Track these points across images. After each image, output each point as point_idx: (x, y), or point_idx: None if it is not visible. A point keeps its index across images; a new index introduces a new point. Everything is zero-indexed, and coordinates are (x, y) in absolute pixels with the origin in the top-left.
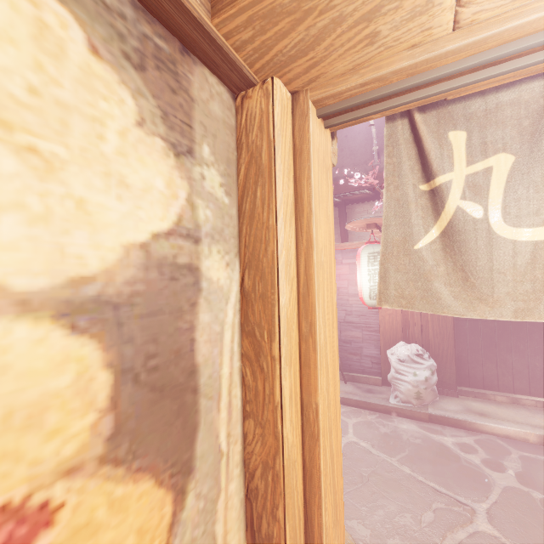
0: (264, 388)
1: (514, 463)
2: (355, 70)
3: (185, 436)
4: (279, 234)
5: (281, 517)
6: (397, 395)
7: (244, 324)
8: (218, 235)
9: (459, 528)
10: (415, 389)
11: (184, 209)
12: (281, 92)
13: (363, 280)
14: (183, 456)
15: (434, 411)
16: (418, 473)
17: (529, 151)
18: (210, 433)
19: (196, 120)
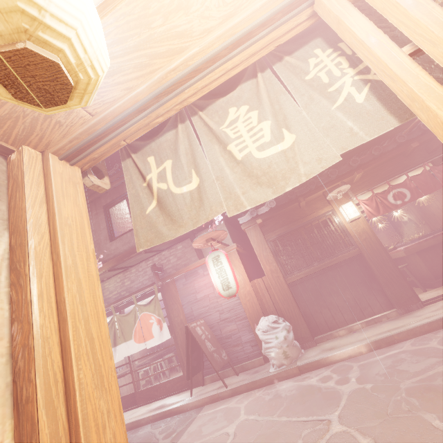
0: (22, 296)
1: (355, 372)
2: (64, 137)
3: None
4: (27, 210)
5: (34, 376)
6: (273, 363)
7: (11, 265)
8: None
9: (320, 440)
10: (281, 350)
11: None
12: (30, 151)
13: (215, 278)
14: None
15: (301, 362)
16: (292, 415)
17: (175, 156)
18: None
19: None
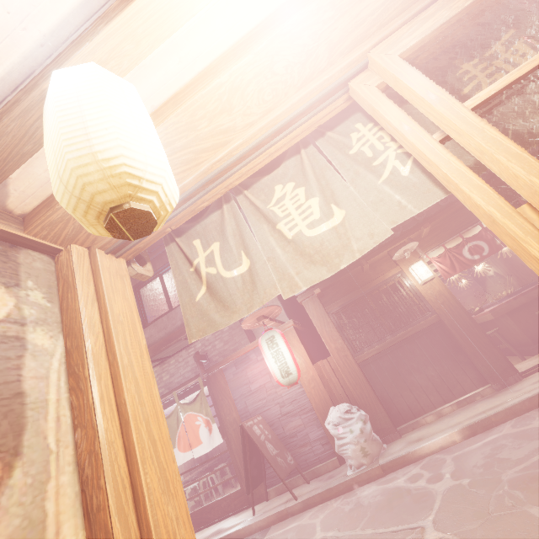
0: (84, 400)
1: (449, 466)
2: None
3: (13, 430)
4: (81, 310)
5: (103, 482)
6: (350, 464)
7: (69, 369)
8: (42, 322)
9: None
10: (358, 447)
11: (12, 310)
12: (78, 249)
13: (271, 364)
14: (10, 442)
15: (383, 460)
16: (379, 526)
17: (223, 238)
18: (38, 434)
19: (22, 271)
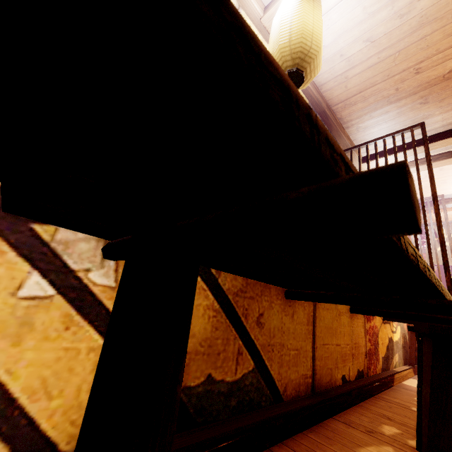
0: None
1: None
2: None
3: None
4: None
5: None
6: None
7: None
8: None
9: None
10: None
11: None
12: None
13: None
14: None
15: None
16: None
17: None
18: None
19: None
